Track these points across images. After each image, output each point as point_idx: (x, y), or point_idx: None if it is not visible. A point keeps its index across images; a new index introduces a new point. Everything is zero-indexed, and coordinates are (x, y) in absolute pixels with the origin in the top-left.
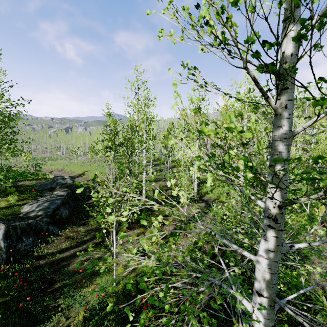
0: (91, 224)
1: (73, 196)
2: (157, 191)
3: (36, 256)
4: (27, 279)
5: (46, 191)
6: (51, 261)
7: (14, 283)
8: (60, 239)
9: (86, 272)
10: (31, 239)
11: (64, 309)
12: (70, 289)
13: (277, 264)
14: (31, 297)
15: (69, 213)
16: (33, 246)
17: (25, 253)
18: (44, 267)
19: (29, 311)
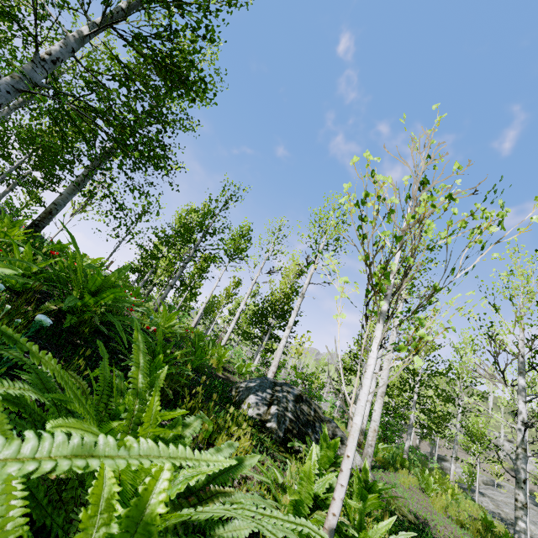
0: None
1: None
2: None
3: None
4: None
5: None
6: None
7: None
8: None
9: None
10: None
11: None
12: None
13: None
14: None
15: None
16: None
17: None
18: None
19: None
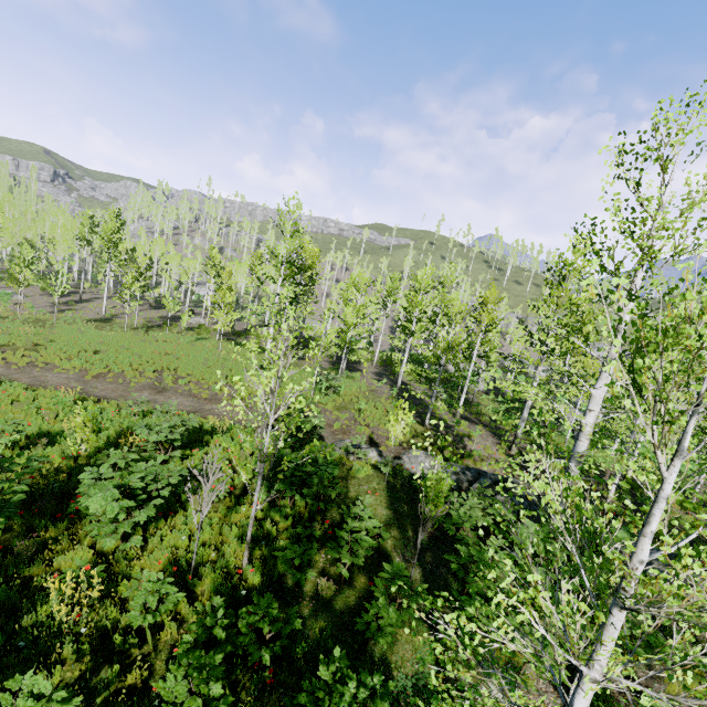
0: None
1: None
2: None
3: None
4: None
5: None
6: None
7: None
8: None
9: None
10: None
11: None
12: None
13: None
14: None
15: None
16: None
17: None
18: None
19: None
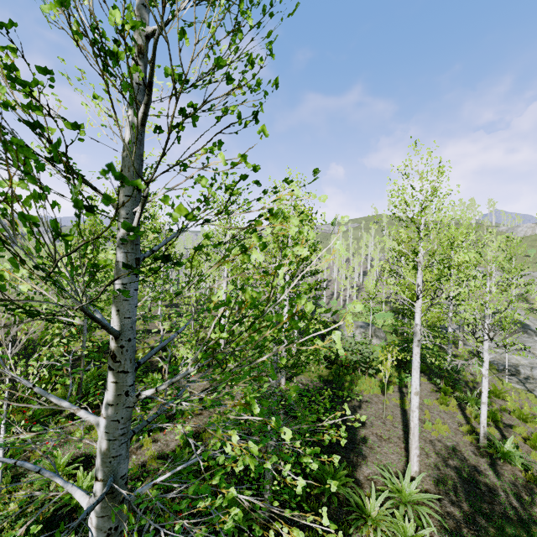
0: None
1: None
2: None
3: None
4: None
5: None
6: None
7: None
8: None
9: None
10: None
11: None
12: None
13: (120, 424)
14: None
15: None
16: None
17: None
18: None
19: None
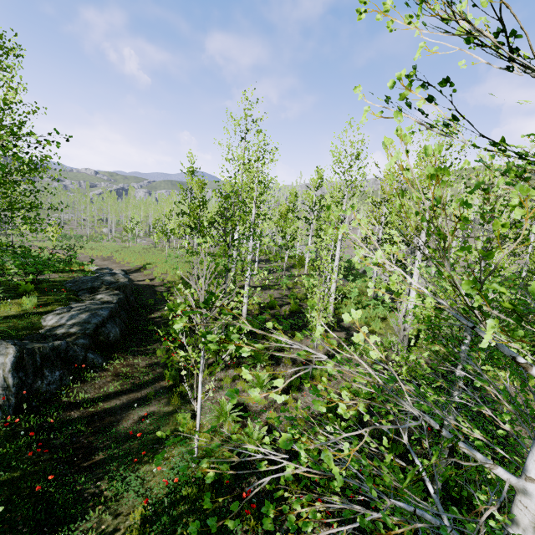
0: (157, 354)
1: (128, 305)
2: (320, 329)
3: (65, 404)
4: (49, 443)
5: (83, 292)
6: (90, 414)
7: (28, 449)
8: (105, 376)
9: (146, 436)
10: (58, 373)
11: (109, 500)
12: (121, 466)
13: None
14: (56, 474)
15: (120, 333)
16: (61, 385)
17: (47, 397)
18: (78, 423)
19: (51, 499)
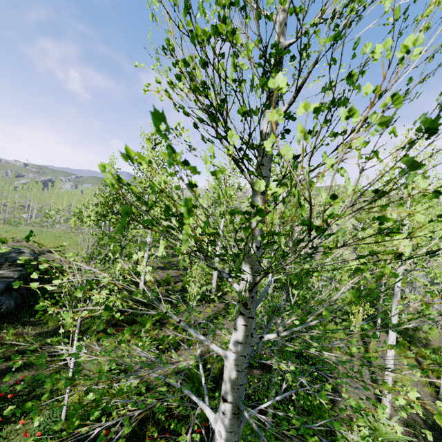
0: (49, 324)
1: (30, 281)
2: (120, 264)
3: None
4: None
5: None
6: None
7: None
8: None
9: (19, 398)
10: None
11: None
12: None
13: (246, 359)
14: None
15: (15, 306)
16: None
17: None
18: None
19: None
